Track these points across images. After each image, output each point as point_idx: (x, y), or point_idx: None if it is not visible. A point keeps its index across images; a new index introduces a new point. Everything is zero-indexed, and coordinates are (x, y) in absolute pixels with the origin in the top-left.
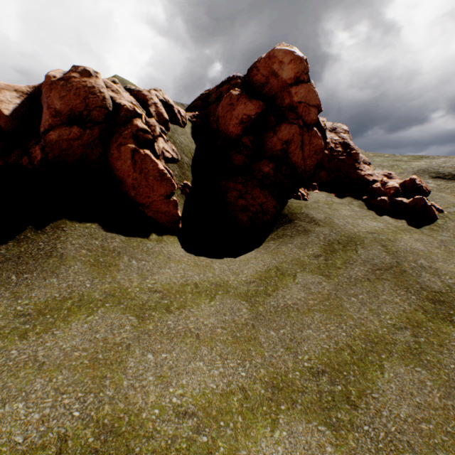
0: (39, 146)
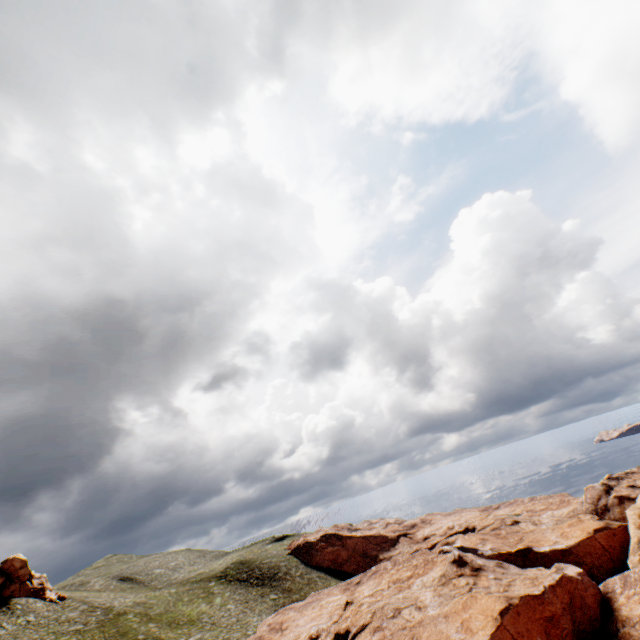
0: None
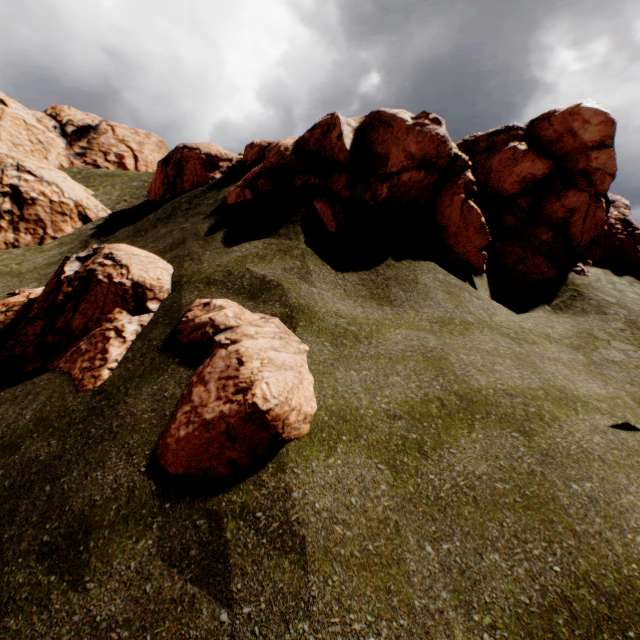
0: (386, 185)
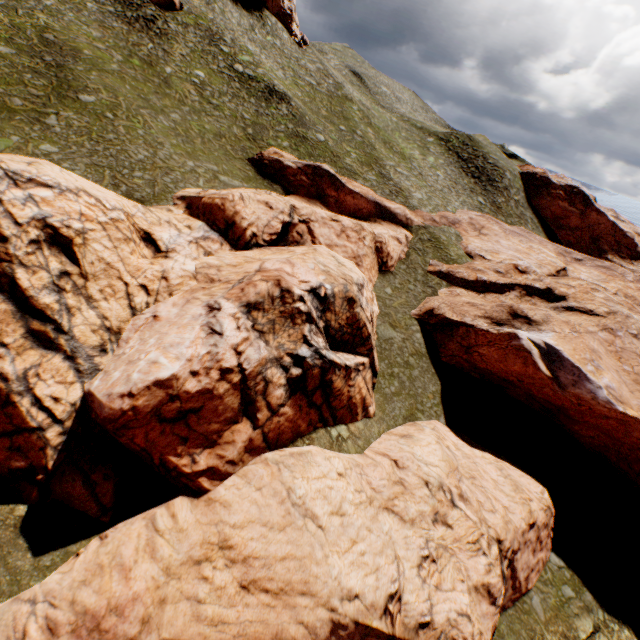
0: None
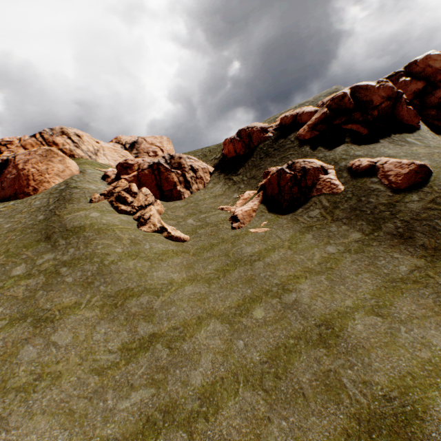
0: (375, 111)
